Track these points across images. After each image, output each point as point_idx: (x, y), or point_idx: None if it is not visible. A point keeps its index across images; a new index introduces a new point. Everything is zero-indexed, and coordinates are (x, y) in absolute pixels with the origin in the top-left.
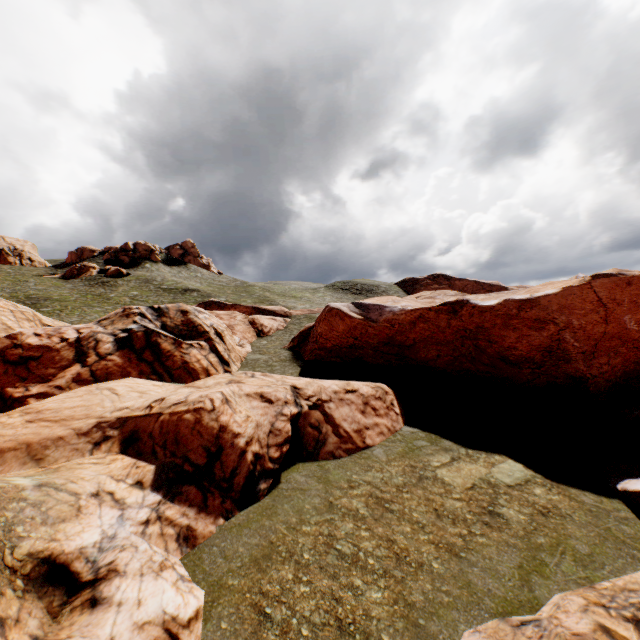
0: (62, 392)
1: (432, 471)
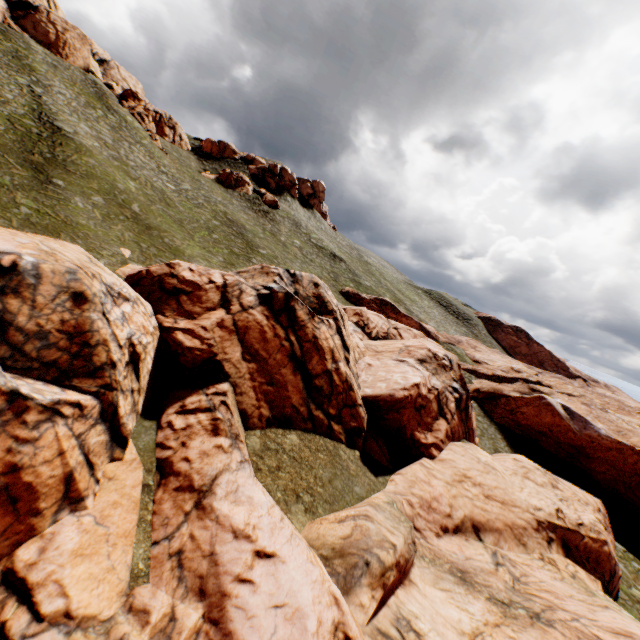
0: (443, 446)
1: None
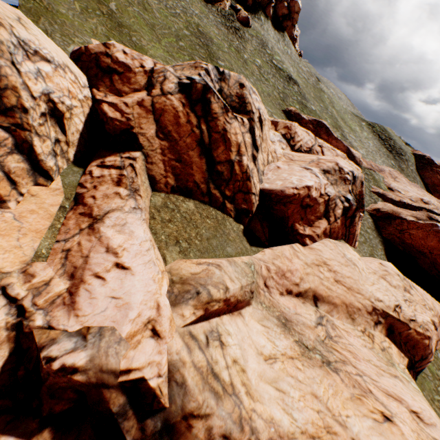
0: (318, 239)
1: None
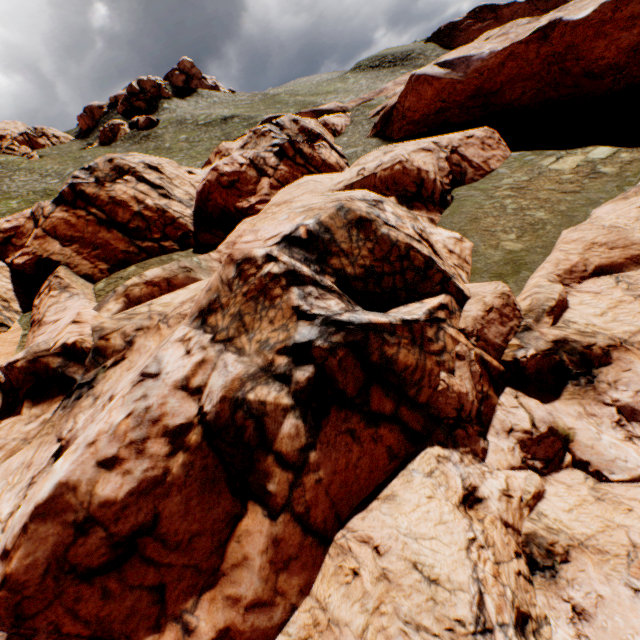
0: (270, 198)
1: (545, 168)
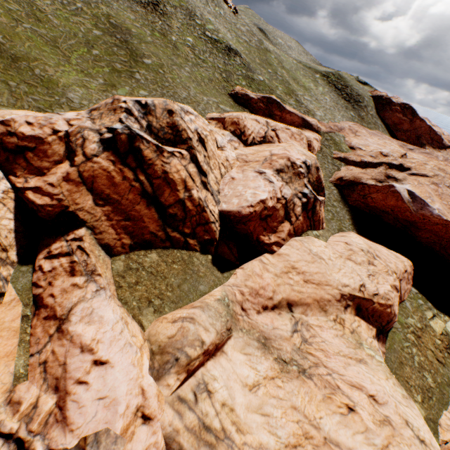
0: (284, 242)
1: (428, 322)
